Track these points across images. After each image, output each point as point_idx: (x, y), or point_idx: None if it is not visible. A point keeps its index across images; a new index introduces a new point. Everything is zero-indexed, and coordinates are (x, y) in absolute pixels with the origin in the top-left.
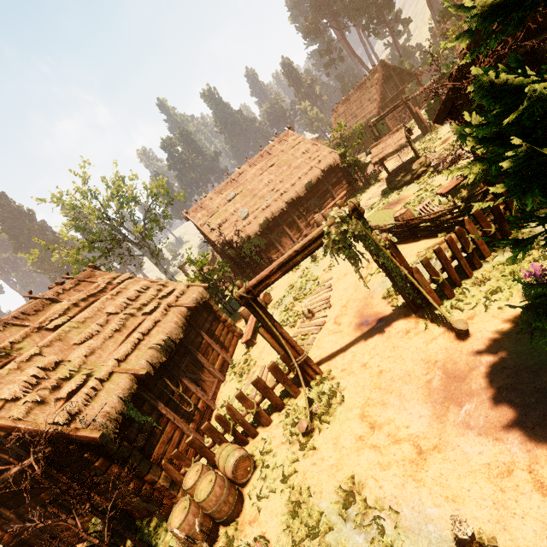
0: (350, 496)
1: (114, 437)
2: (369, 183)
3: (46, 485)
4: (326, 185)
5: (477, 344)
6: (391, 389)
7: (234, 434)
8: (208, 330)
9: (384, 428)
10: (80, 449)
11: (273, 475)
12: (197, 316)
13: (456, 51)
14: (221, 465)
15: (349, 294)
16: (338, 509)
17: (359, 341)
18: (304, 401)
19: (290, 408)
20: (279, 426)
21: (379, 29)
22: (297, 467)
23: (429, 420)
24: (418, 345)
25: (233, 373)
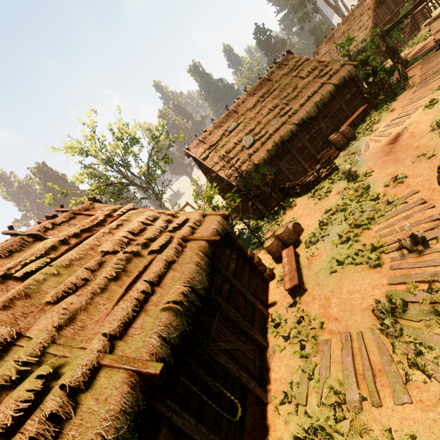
0: None
1: None
2: (395, 92)
3: None
4: (338, 102)
5: None
6: None
7: None
8: (234, 272)
9: None
10: None
11: None
12: (219, 253)
13: None
14: None
15: None
16: None
17: None
18: None
19: None
20: None
21: None
22: None
23: None
24: None
25: (281, 336)
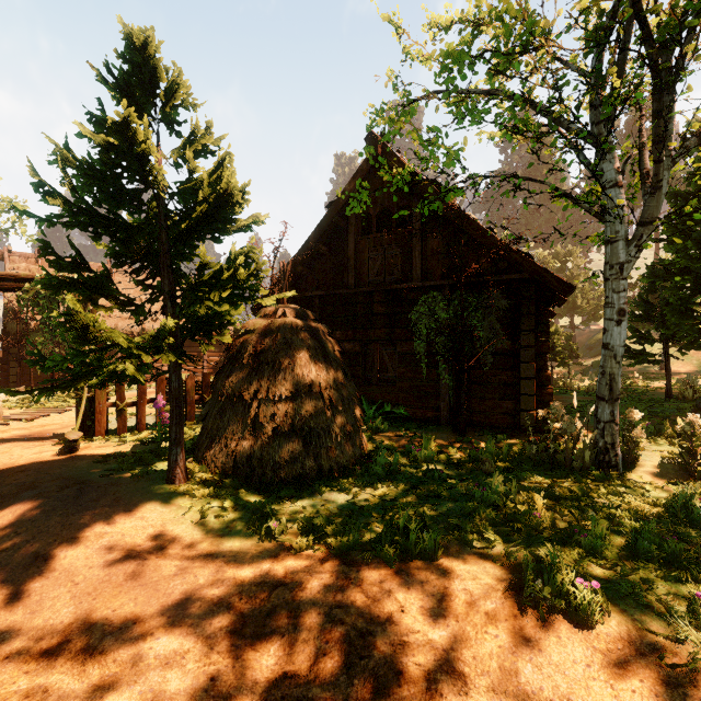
0: None
1: None
2: None
3: None
4: None
5: (65, 459)
6: None
7: None
8: None
9: None
10: None
11: None
12: None
13: None
14: None
15: (69, 420)
16: None
17: None
18: None
19: None
20: None
21: None
22: None
23: None
24: (26, 454)
25: None
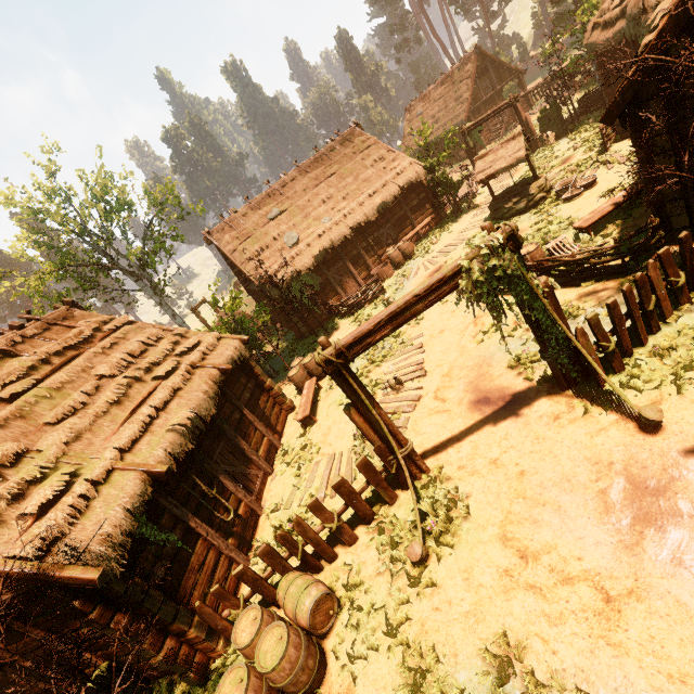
0: (508, 665)
1: (119, 571)
2: (461, 210)
3: (7, 660)
4: (404, 208)
5: (675, 442)
6: (542, 499)
7: (304, 559)
8: (247, 402)
9: (542, 559)
10: (65, 595)
11: (371, 623)
12: (232, 382)
13: (587, 40)
14: (290, 608)
15: (451, 358)
16: (487, 685)
17: (480, 426)
18: (406, 510)
19: (384, 521)
20: (371, 547)
21: (471, 5)
22: (408, 613)
23: (613, 551)
24: (577, 438)
25: (286, 462)
